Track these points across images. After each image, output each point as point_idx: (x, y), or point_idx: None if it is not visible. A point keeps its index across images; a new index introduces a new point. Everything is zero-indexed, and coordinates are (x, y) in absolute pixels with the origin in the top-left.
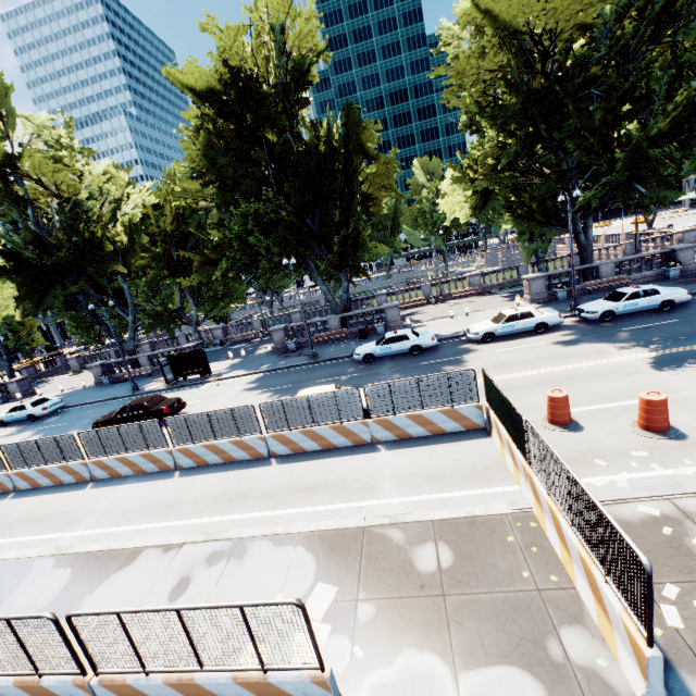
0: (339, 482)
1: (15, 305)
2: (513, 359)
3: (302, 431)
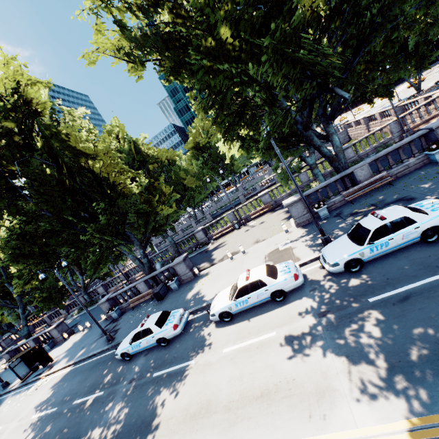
0: None
1: None
2: (223, 389)
3: None
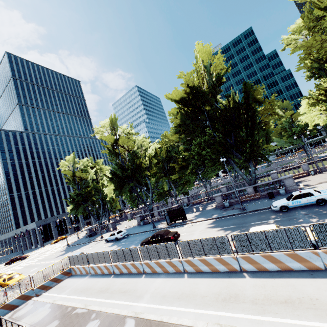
0: (314, 301)
1: (113, 192)
2: None
3: (263, 255)
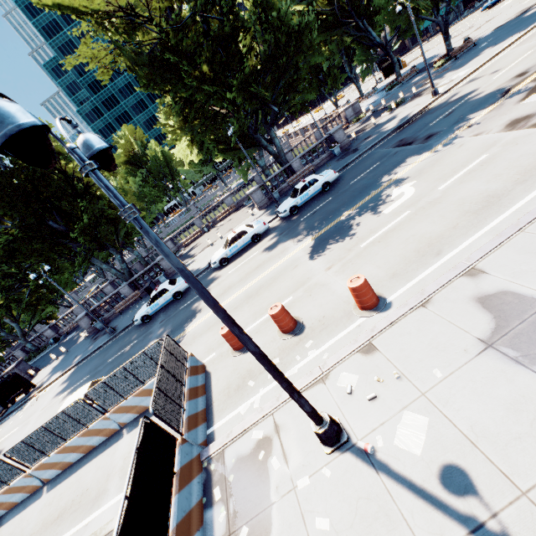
0: (83, 496)
1: None
2: (235, 279)
3: (58, 451)
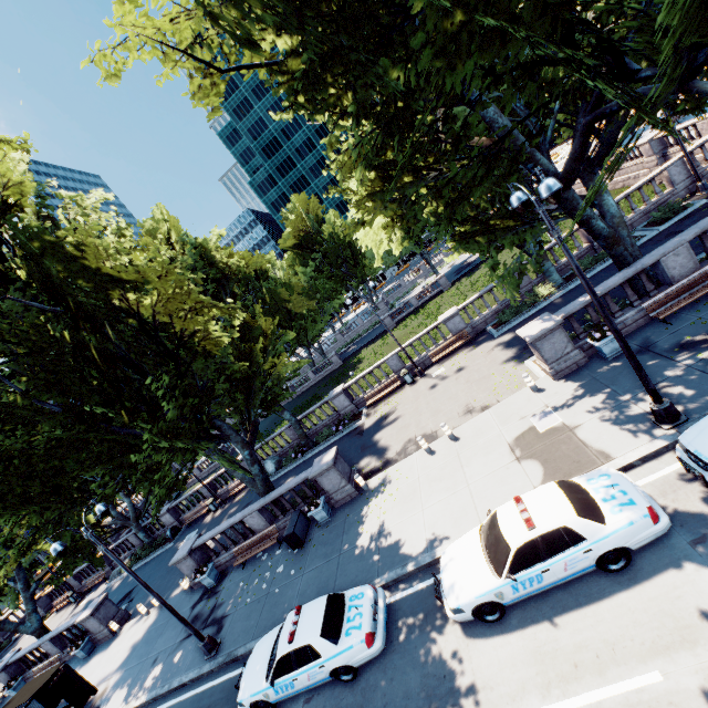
0: None
1: None
2: None
3: None
